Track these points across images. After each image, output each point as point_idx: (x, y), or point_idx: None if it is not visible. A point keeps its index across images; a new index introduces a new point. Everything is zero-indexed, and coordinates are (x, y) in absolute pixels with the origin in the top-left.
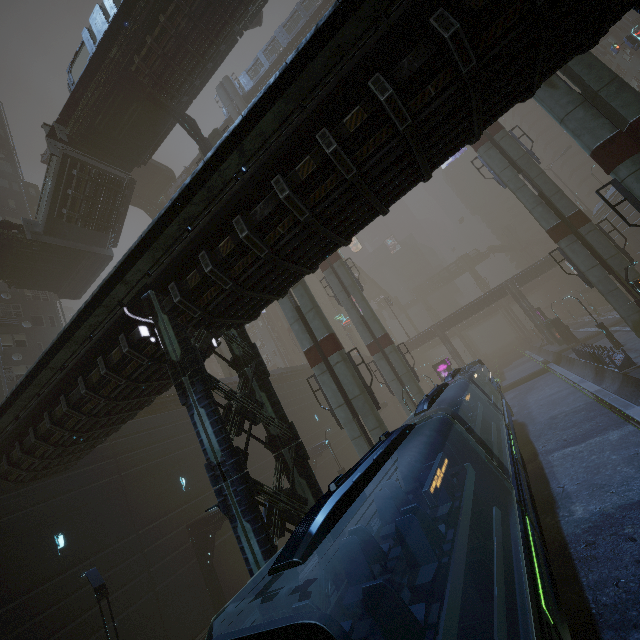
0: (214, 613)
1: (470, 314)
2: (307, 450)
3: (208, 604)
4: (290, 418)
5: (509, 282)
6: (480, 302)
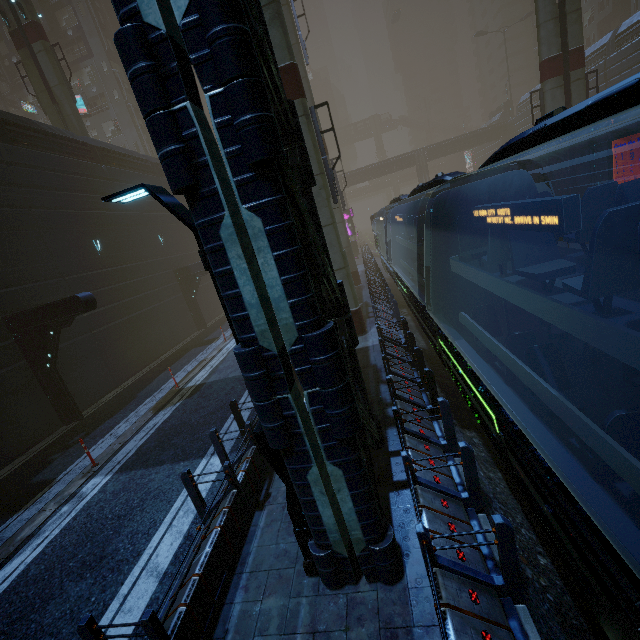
0: (59, 422)
1: (375, 175)
2: (190, 265)
3: (49, 413)
4: (167, 225)
5: (420, 153)
6: (389, 165)
